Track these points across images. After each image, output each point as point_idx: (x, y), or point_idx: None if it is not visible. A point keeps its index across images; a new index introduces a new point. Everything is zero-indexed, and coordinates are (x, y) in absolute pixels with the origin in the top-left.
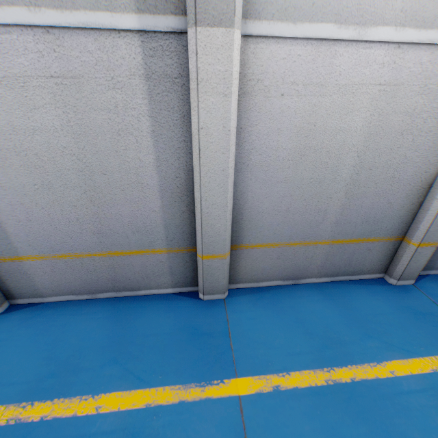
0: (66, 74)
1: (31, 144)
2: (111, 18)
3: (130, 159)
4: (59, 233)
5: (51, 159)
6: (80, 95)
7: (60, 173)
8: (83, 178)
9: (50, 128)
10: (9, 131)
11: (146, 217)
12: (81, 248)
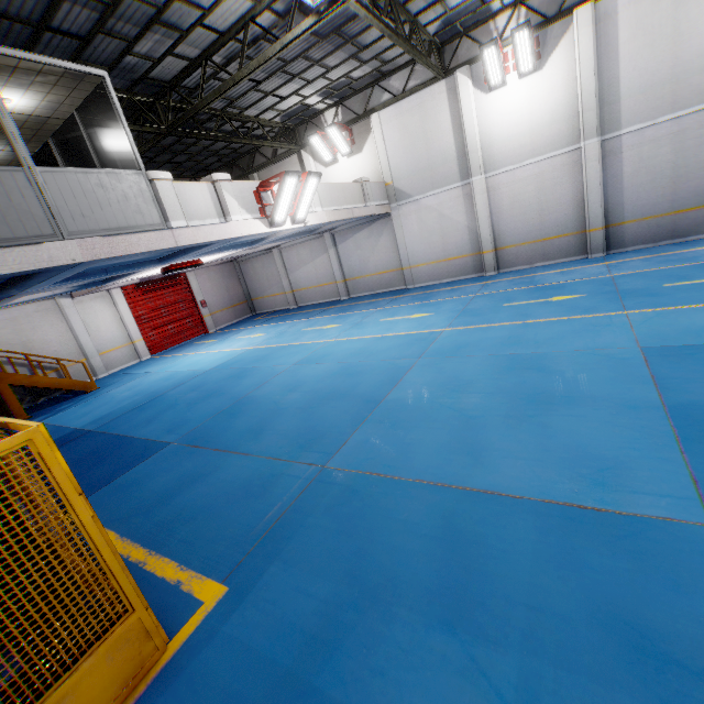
0: (678, 130)
1: (652, 163)
2: (703, 105)
3: (699, 157)
4: (649, 204)
5: (659, 167)
6: (682, 136)
7: (661, 172)
8: (671, 172)
9: (663, 153)
10: (645, 160)
11: (702, 186)
12: (658, 212)
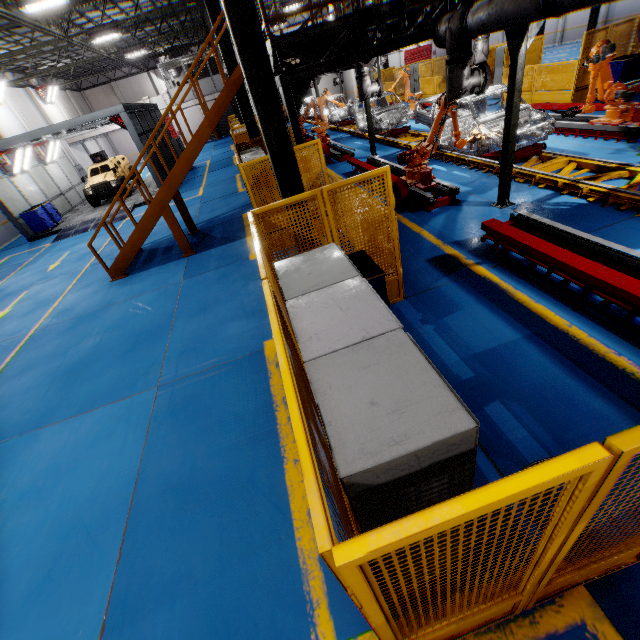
0: None
1: None
2: None
3: None
4: (623, 11)
5: None
6: None
7: None
8: None
9: None
10: None
11: None
12: (624, 15)
